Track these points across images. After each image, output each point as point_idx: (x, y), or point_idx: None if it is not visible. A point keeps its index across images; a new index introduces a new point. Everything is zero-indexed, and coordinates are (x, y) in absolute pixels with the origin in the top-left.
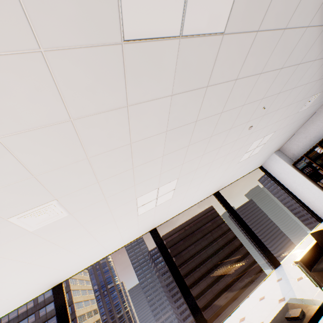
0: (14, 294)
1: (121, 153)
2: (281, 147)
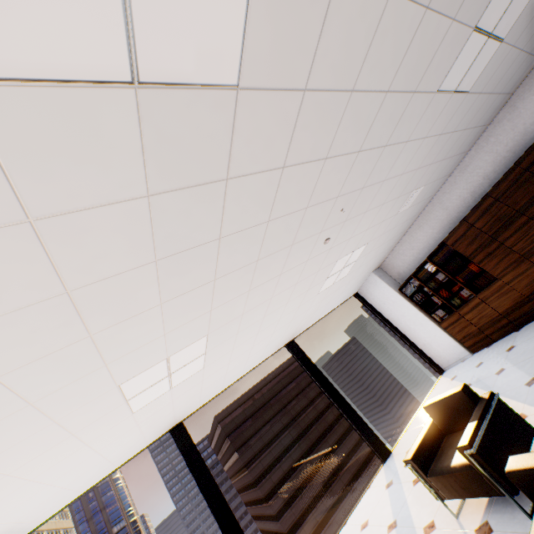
0: None
1: (47, 313)
2: (382, 263)
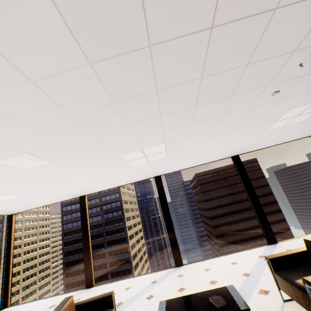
0: (50, 196)
1: (67, 123)
2: None
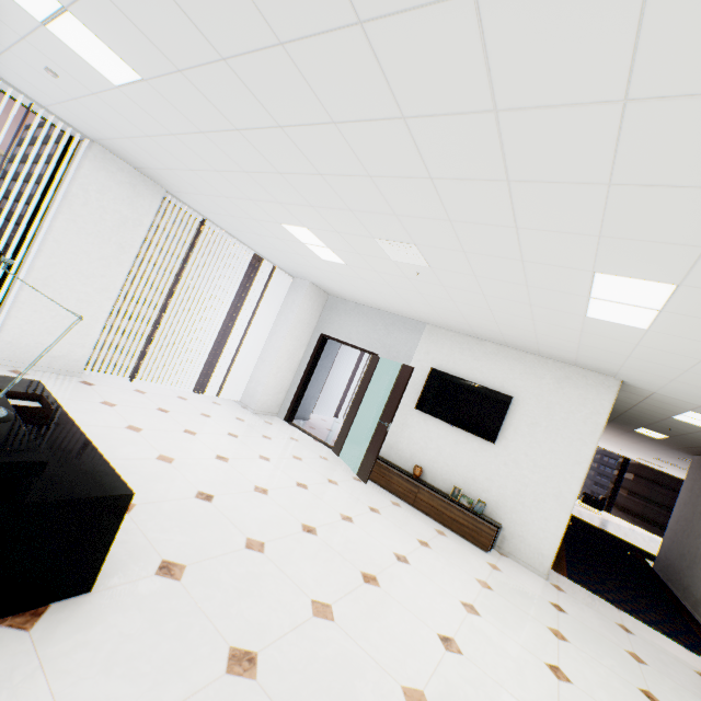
0: None
1: None
2: None
